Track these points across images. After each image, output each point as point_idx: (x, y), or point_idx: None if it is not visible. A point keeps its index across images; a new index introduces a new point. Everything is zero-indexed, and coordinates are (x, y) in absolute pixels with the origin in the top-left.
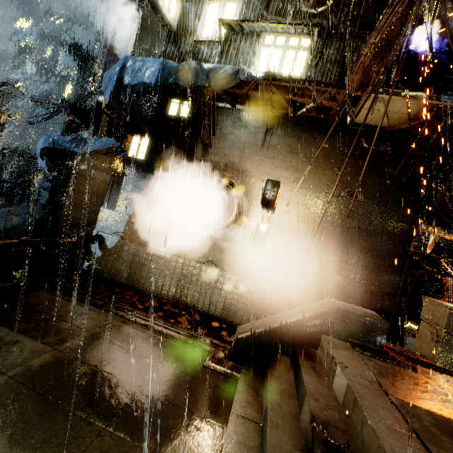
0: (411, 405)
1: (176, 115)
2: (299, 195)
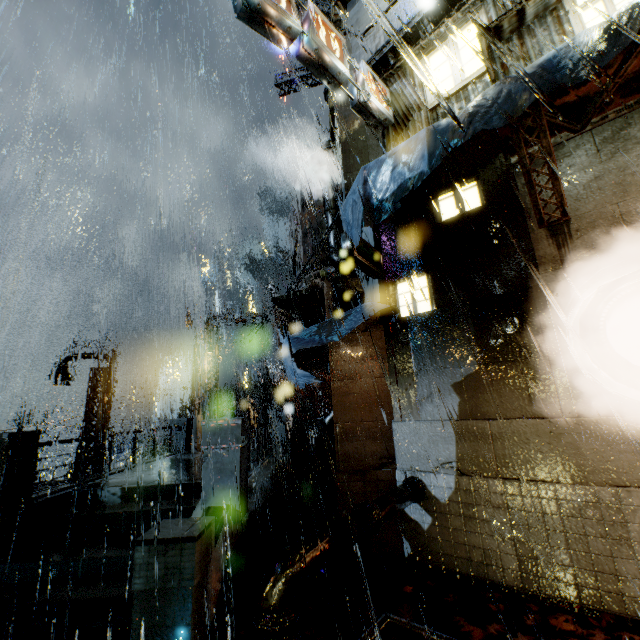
0: None
1: (457, 213)
2: None
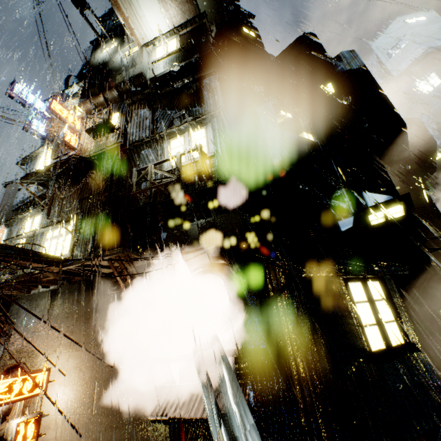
0: None
1: None
2: (74, 359)
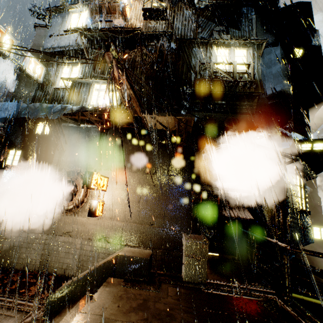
0: (112, 321)
1: (41, 133)
2: (123, 176)
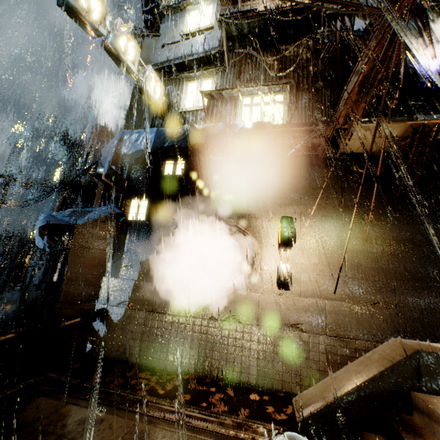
0: None
1: (172, 174)
2: (309, 228)
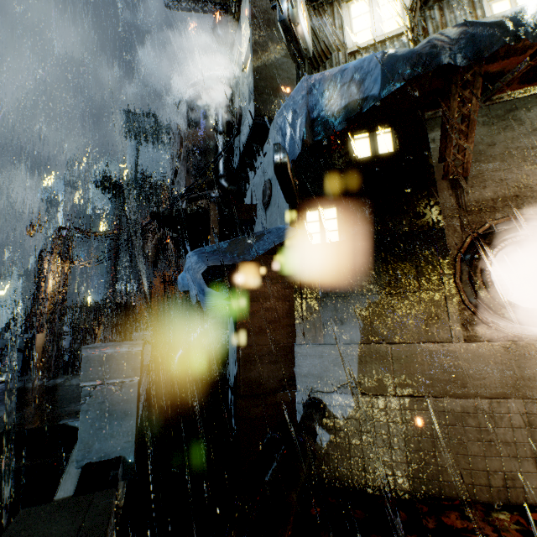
0: None
1: (370, 154)
2: None
